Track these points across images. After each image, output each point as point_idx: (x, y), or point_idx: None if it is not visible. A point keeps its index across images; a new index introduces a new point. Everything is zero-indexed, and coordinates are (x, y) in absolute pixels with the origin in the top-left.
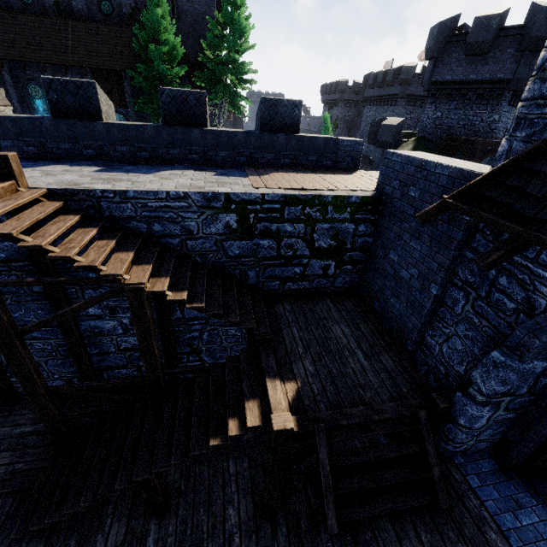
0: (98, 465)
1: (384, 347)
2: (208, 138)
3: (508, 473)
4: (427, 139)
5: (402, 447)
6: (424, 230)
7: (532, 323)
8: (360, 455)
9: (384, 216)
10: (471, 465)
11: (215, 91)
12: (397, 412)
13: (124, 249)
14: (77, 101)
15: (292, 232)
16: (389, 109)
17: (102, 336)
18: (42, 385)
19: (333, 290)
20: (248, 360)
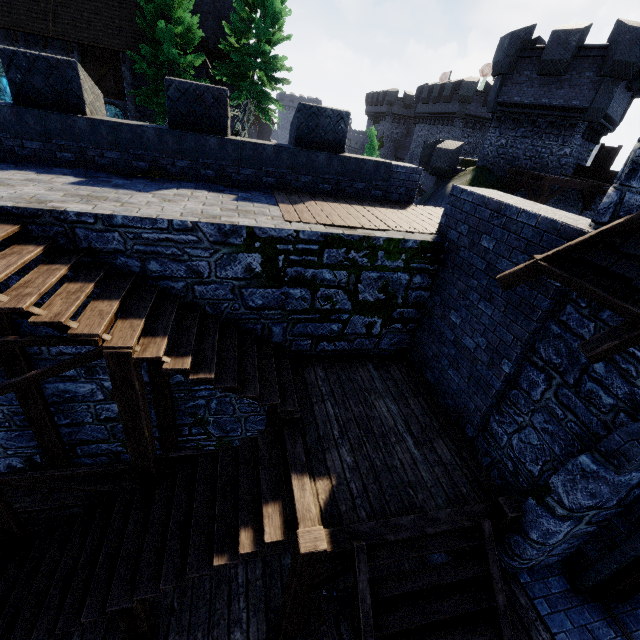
0: (60, 583)
1: (438, 431)
2: (228, 150)
3: (581, 594)
4: (488, 170)
5: (460, 568)
6: (498, 291)
7: (638, 428)
8: (409, 582)
9: (445, 267)
10: (539, 584)
11: (239, 89)
12: (455, 522)
13: (106, 295)
14: (50, 85)
15: (332, 281)
16: (444, 130)
17: (74, 402)
18: None
19: (377, 352)
20: (268, 445)
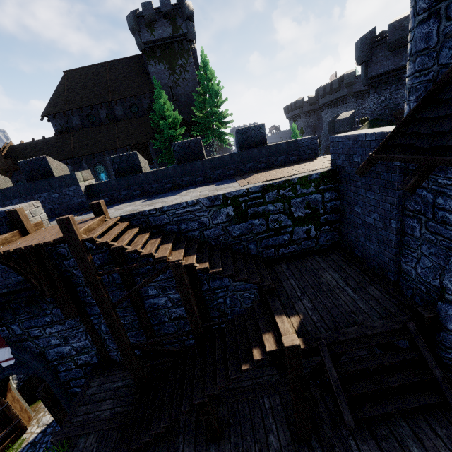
0: (169, 398)
1: (369, 282)
2: (207, 165)
3: None
4: (379, 119)
5: (398, 355)
6: (372, 182)
7: None
8: (361, 364)
9: (342, 182)
10: None
11: (207, 136)
12: (387, 327)
13: (166, 242)
14: (128, 165)
15: (274, 210)
16: (342, 107)
17: (158, 310)
18: (128, 342)
19: (319, 248)
20: (260, 307)
